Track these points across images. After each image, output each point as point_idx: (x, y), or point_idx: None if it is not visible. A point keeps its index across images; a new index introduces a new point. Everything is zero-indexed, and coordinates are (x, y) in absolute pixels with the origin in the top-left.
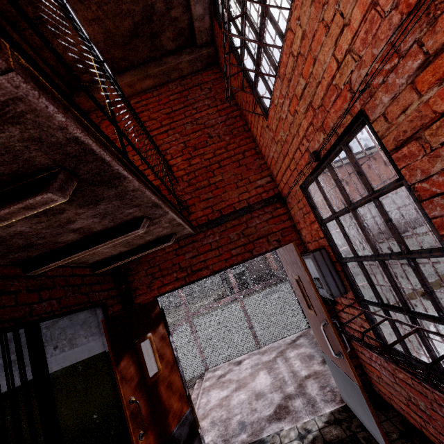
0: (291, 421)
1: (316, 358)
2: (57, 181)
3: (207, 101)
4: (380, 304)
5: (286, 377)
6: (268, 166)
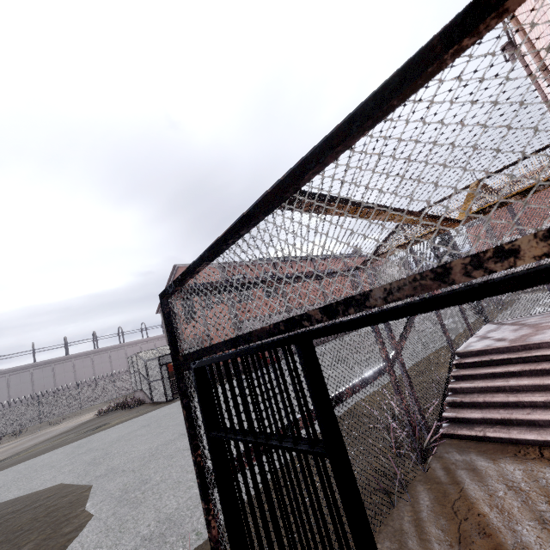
0: None
1: None
2: None
3: None
4: None
5: None
6: None
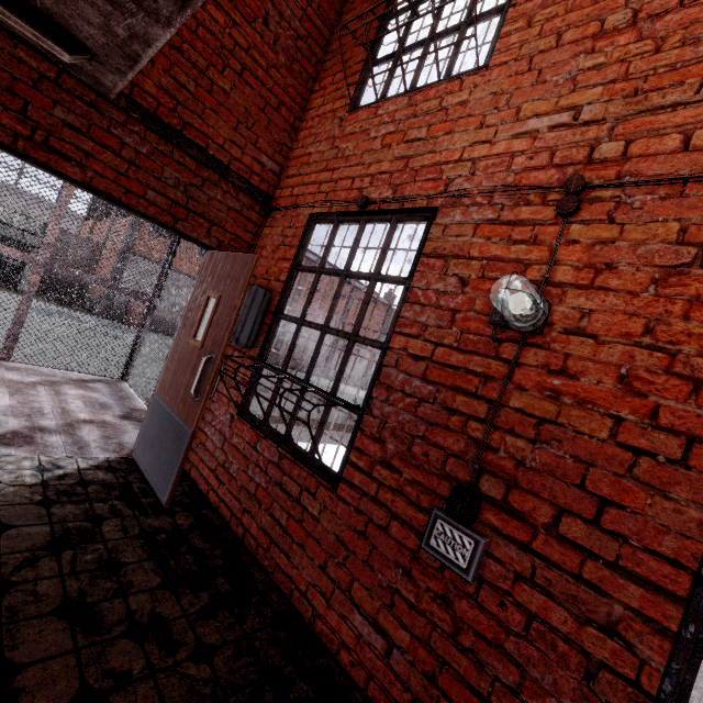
0: (31, 452)
1: (114, 410)
2: None
3: None
4: (282, 371)
5: (47, 410)
6: (290, 157)
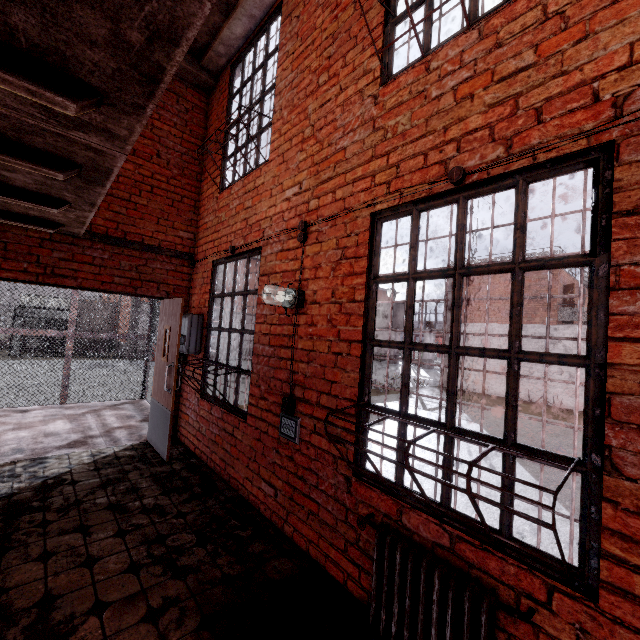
0: (86, 448)
1: (136, 418)
2: (72, 171)
3: (176, 119)
4: (216, 362)
5: (93, 426)
6: (198, 226)
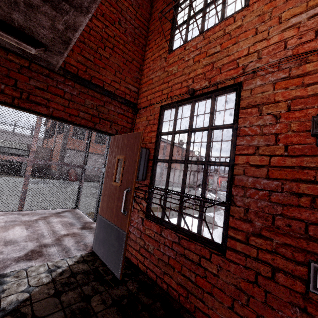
0: (42, 261)
1: (77, 225)
2: None
3: (133, 0)
4: (166, 189)
5: (45, 233)
6: (141, 83)
